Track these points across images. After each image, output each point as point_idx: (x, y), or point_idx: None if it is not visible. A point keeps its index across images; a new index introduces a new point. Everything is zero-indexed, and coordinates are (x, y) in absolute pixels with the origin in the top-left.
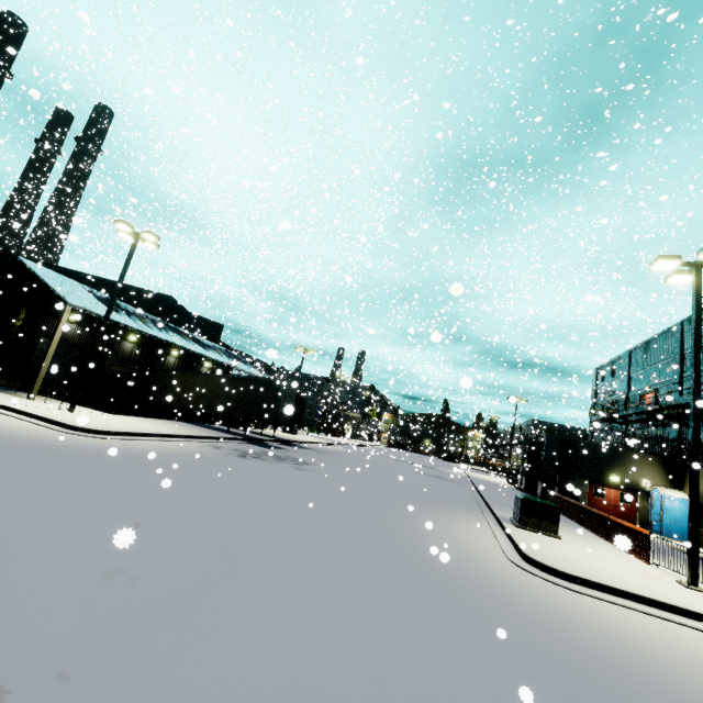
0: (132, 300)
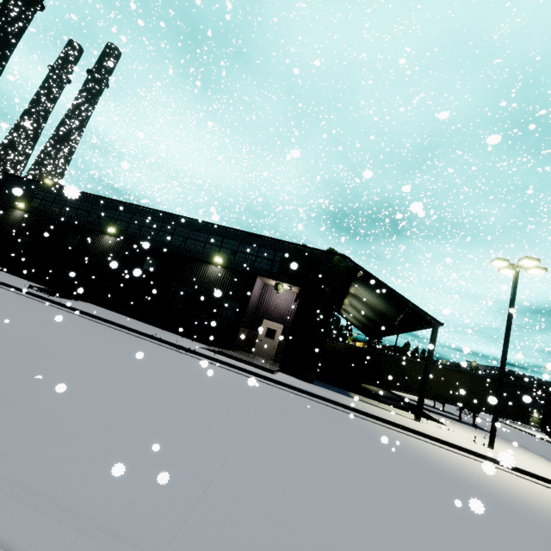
0: None
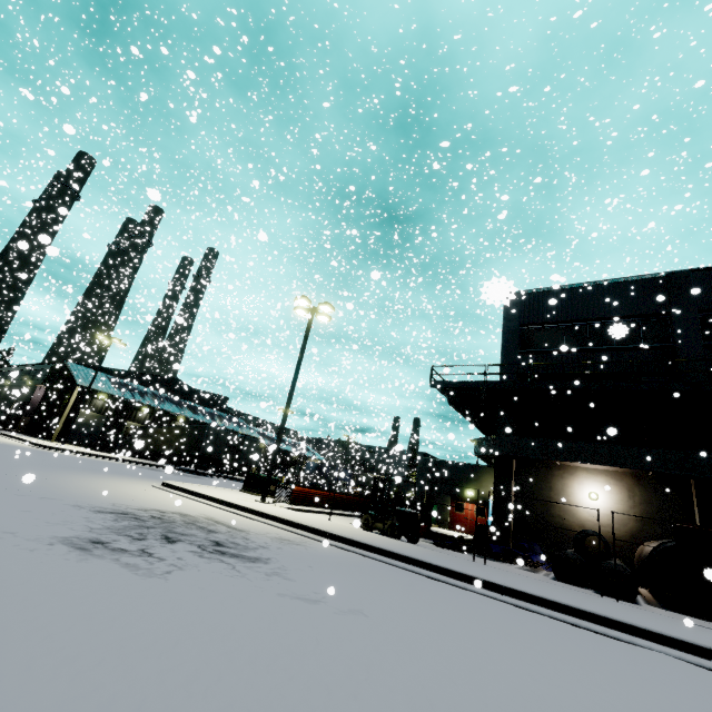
0: (146, 383)
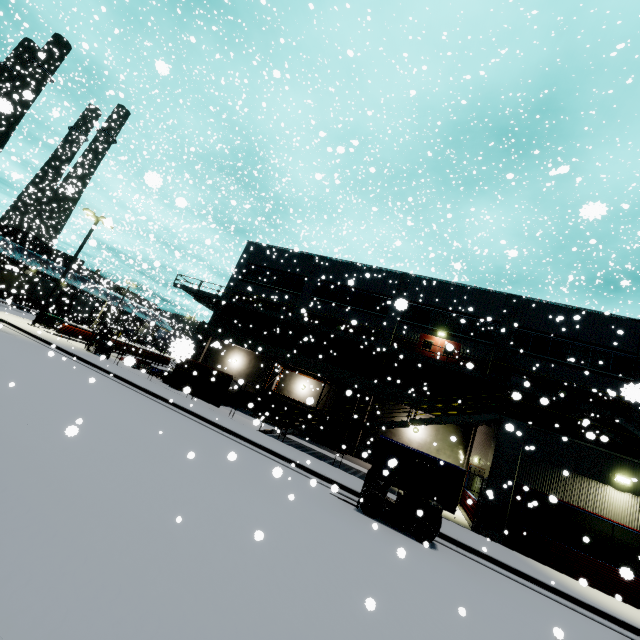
0: None
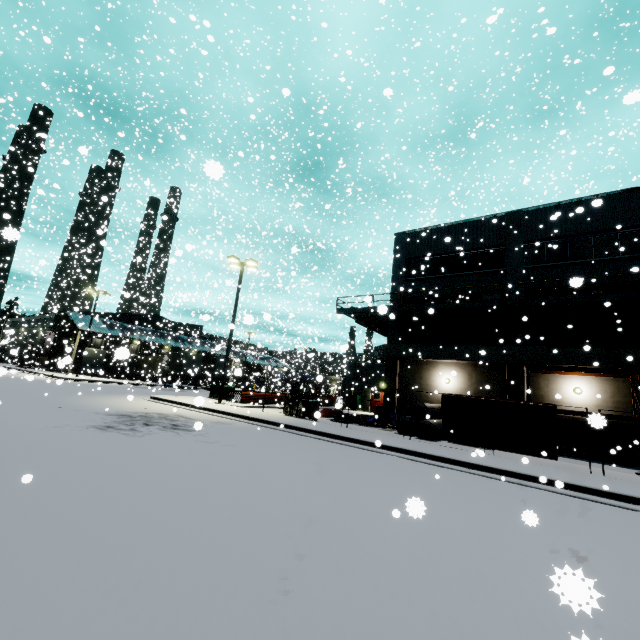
0: (132, 321)
